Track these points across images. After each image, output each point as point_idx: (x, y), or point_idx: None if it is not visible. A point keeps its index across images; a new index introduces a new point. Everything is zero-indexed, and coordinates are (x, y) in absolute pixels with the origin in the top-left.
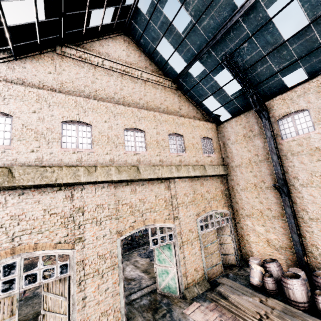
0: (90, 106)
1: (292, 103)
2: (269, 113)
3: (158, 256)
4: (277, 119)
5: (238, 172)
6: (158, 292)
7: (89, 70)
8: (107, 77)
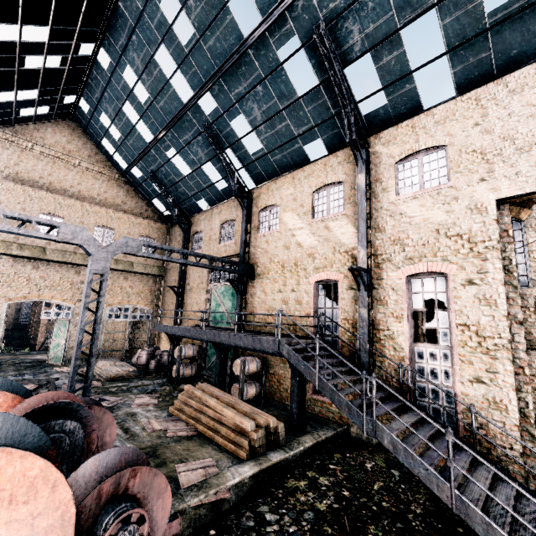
0: (5, 187)
1: (200, 224)
2: (191, 227)
3: (55, 332)
4: (193, 234)
5: (169, 275)
6: (47, 362)
7: (14, 153)
8: (35, 162)
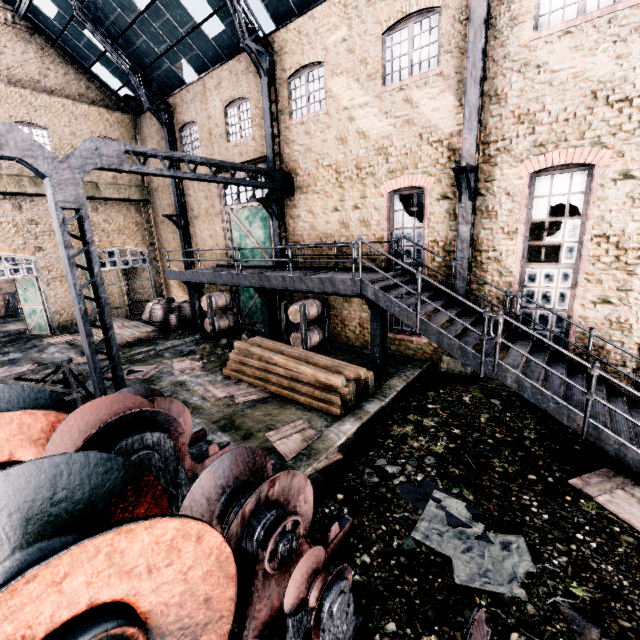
0: None
1: (188, 109)
2: (173, 116)
3: (23, 296)
4: (179, 128)
5: (157, 198)
6: (29, 333)
7: None
8: None
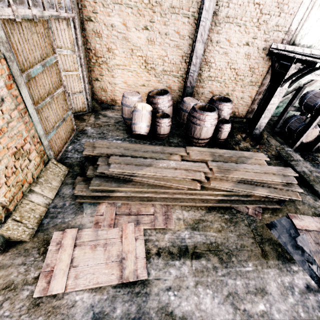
0: None
1: None
2: None
3: None
4: None
5: None
6: None
7: None
8: None
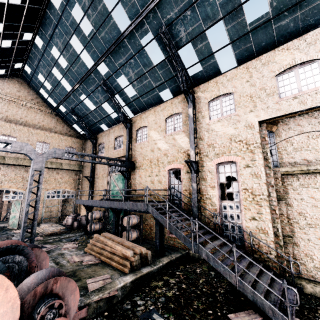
0: None
1: (102, 138)
2: (97, 140)
3: (13, 208)
4: (98, 145)
5: (85, 169)
6: (7, 227)
7: None
8: None
